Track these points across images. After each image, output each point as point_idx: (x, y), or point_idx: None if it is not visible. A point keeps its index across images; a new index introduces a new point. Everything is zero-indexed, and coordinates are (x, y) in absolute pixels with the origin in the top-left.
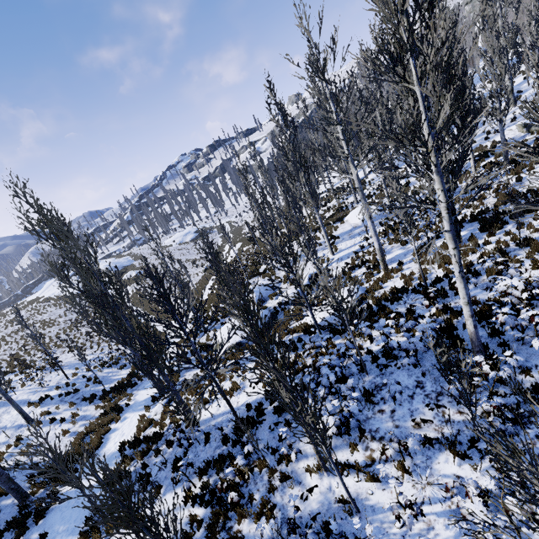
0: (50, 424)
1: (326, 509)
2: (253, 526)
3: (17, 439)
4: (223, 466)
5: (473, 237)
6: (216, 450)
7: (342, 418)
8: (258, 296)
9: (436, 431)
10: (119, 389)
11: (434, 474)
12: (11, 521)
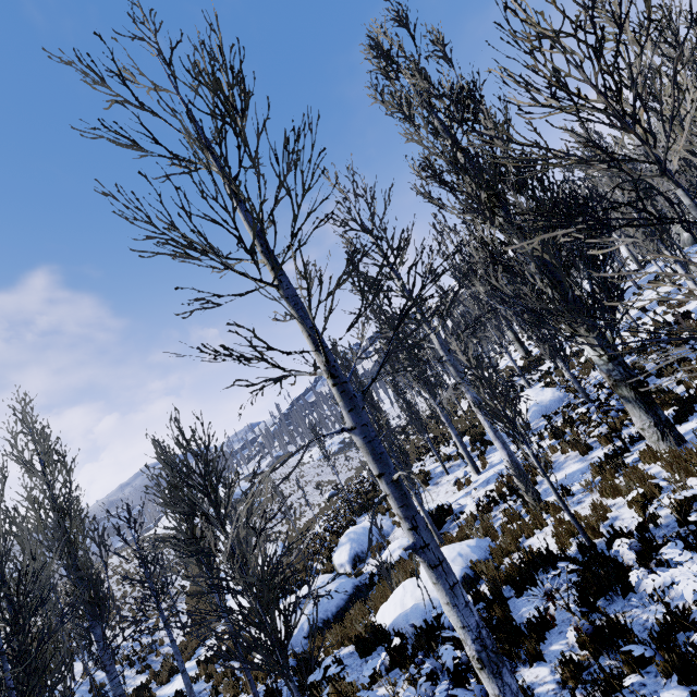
0: None
1: None
2: None
3: None
4: None
5: None
6: None
7: None
8: (353, 550)
9: None
10: None
11: None
12: None
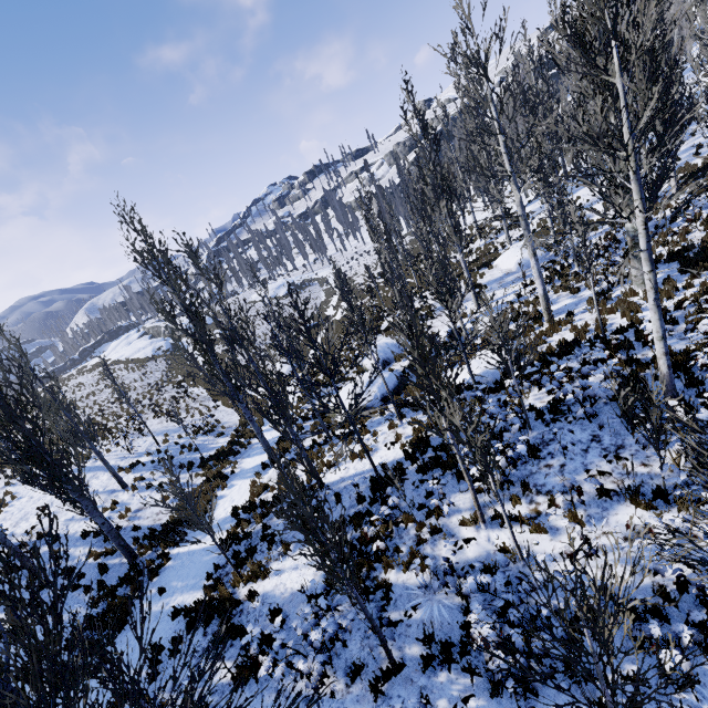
0: (146, 490)
1: (484, 558)
2: (402, 575)
3: (113, 502)
4: (362, 521)
5: (670, 279)
6: (350, 510)
7: (509, 457)
8: (381, 357)
9: (615, 484)
10: (219, 457)
11: (610, 525)
12: (124, 577)
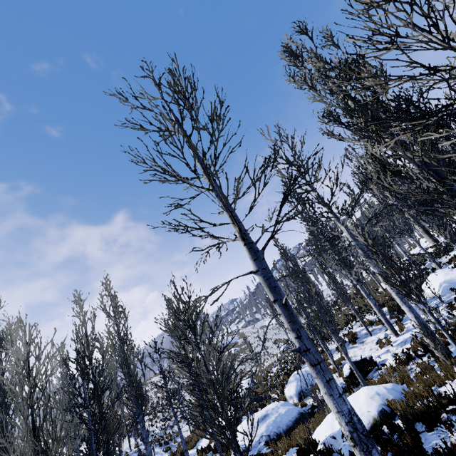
0: None
1: None
2: None
3: None
4: None
5: None
6: None
7: None
8: (299, 386)
9: None
10: None
11: None
12: None
